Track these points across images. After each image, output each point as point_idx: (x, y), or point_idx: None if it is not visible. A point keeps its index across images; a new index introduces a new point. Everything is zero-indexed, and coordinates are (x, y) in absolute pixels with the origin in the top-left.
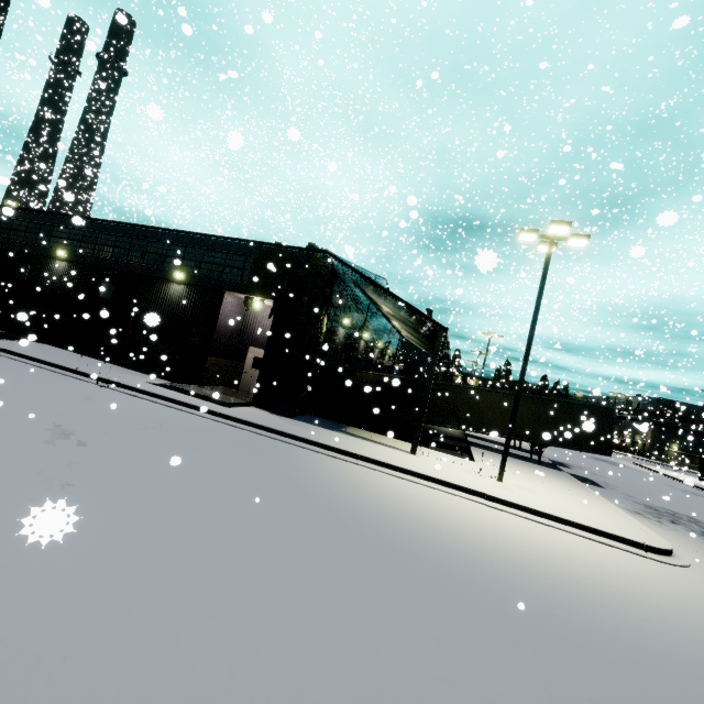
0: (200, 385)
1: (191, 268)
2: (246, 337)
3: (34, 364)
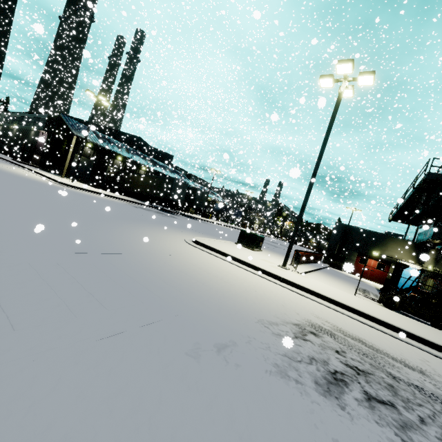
0: (31, 163)
1: (37, 125)
2: None
3: None
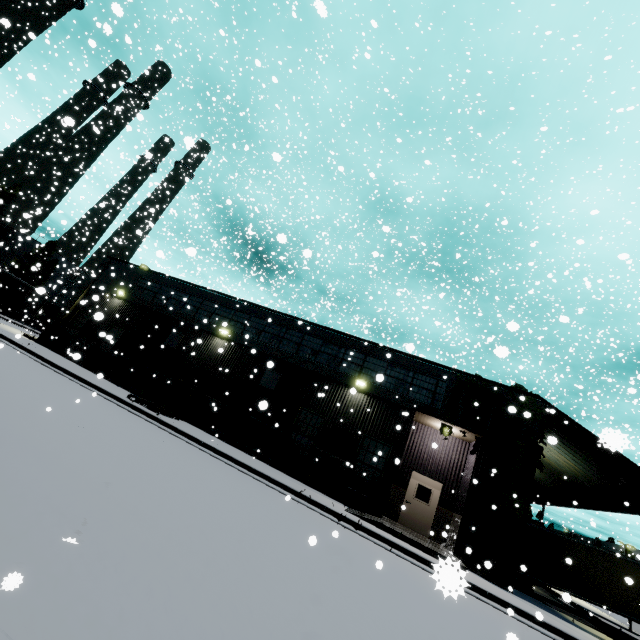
0: (381, 517)
1: (372, 378)
2: (411, 459)
3: (243, 470)
